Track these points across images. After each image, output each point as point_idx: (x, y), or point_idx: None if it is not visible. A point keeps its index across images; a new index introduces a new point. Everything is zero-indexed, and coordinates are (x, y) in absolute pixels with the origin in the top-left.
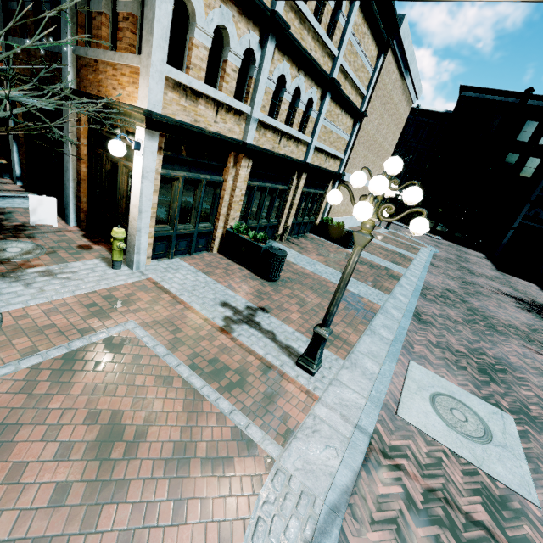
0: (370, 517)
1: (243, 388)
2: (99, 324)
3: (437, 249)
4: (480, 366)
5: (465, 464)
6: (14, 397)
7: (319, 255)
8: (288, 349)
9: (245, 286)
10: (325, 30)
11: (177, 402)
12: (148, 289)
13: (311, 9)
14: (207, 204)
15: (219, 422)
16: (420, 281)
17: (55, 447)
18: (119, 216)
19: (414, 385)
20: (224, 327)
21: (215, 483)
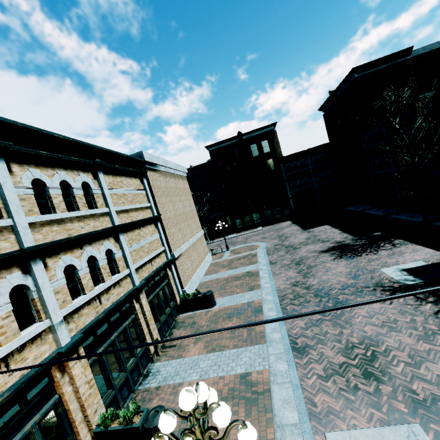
0: None
1: None
2: None
3: (265, 242)
4: (362, 369)
5: None
6: None
7: (196, 342)
8: None
9: None
10: (87, 208)
11: None
12: None
13: (63, 209)
14: (55, 434)
15: None
16: (274, 295)
17: None
18: None
19: None
20: None
21: None
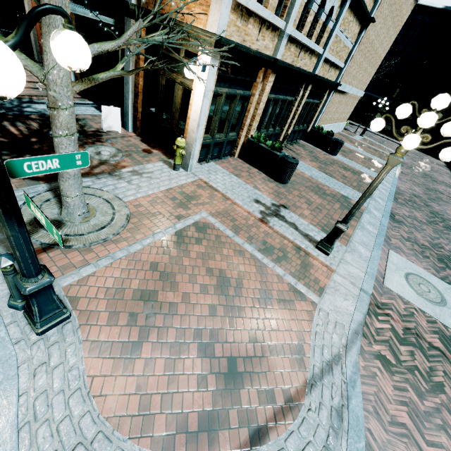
0: (373, 338)
1: (286, 261)
2: (185, 213)
3: (404, 157)
4: (439, 257)
5: (428, 317)
6: (162, 257)
7: (312, 161)
8: (307, 237)
9: (266, 187)
10: None
11: (251, 267)
12: (203, 188)
13: None
14: (235, 116)
15: (279, 280)
16: (393, 187)
17: (197, 286)
18: (172, 126)
19: (393, 266)
20: (262, 219)
21: (288, 312)
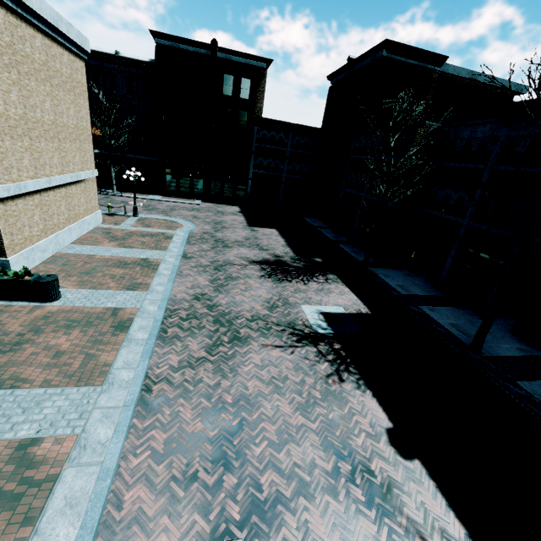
0: None
1: None
2: None
3: (194, 224)
4: (216, 446)
5: None
6: None
7: None
8: None
9: None
10: None
11: None
12: None
13: None
14: None
15: None
16: (161, 308)
17: None
18: None
19: None
20: None
21: None
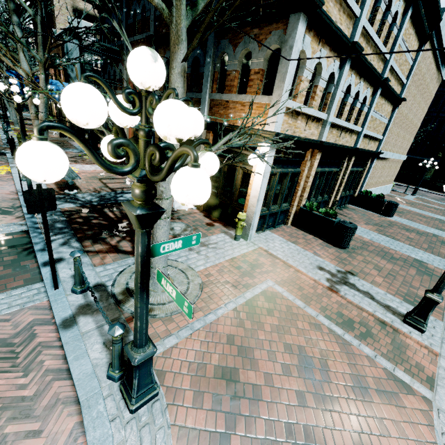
0: None
1: (372, 338)
2: (251, 281)
3: None
4: None
5: None
6: (236, 329)
7: (367, 224)
8: (389, 309)
9: (326, 253)
10: (382, 42)
11: (332, 344)
12: (264, 256)
13: (375, 30)
14: (287, 189)
15: (370, 363)
16: None
17: (278, 366)
18: (232, 203)
19: None
20: (331, 287)
21: (395, 410)
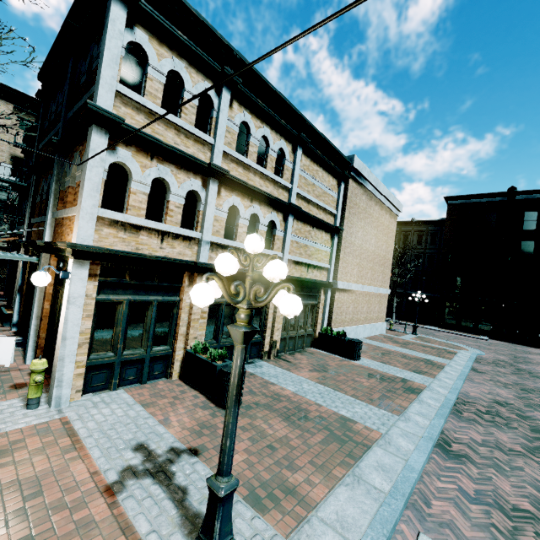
0: None
1: None
2: None
3: (482, 351)
4: None
5: None
6: None
7: (313, 371)
8: (193, 521)
9: (188, 418)
10: (273, 172)
11: None
12: (50, 432)
13: (254, 160)
14: (163, 326)
15: None
16: (451, 392)
17: None
18: None
19: None
20: (112, 485)
21: None
